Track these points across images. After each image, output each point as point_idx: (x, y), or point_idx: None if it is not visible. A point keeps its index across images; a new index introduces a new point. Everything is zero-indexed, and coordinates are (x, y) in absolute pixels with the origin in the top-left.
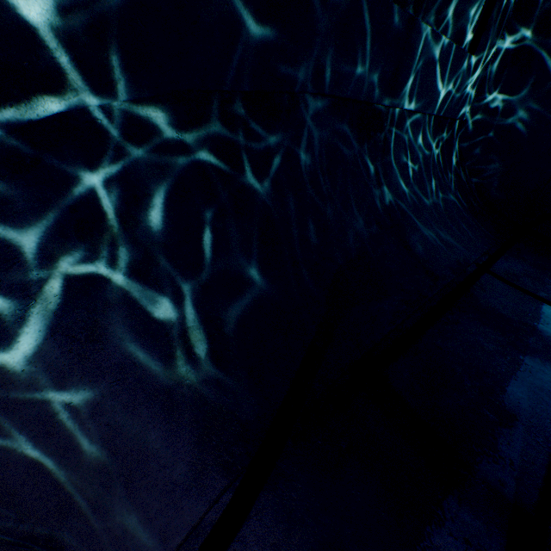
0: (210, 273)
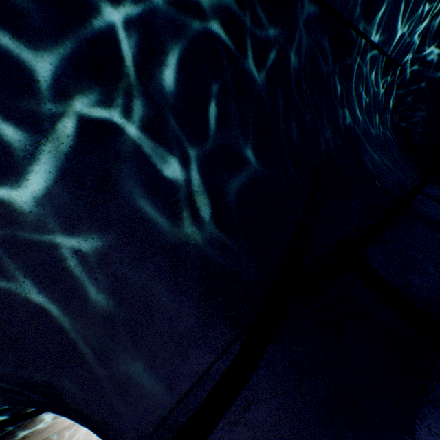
0: (213, 146)
